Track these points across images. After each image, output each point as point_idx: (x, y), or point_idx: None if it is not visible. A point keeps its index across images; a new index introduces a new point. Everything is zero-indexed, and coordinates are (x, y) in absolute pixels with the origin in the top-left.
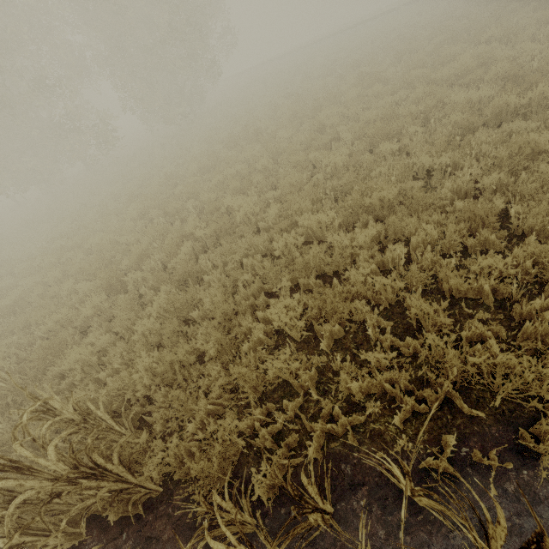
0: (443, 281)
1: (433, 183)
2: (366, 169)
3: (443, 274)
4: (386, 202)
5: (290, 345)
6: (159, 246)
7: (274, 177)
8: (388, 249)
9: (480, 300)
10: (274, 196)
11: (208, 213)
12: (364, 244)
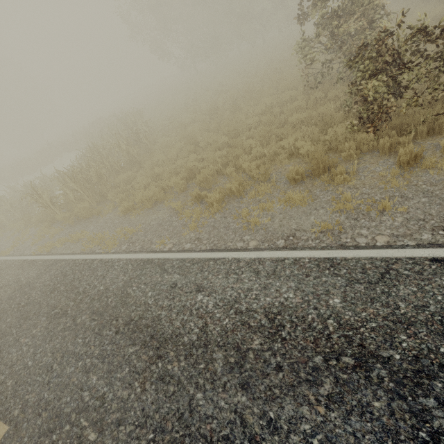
0: None
1: None
2: None
3: None
4: None
5: None
6: None
7: None
8: None
9: None
10: None
11: None
12: None
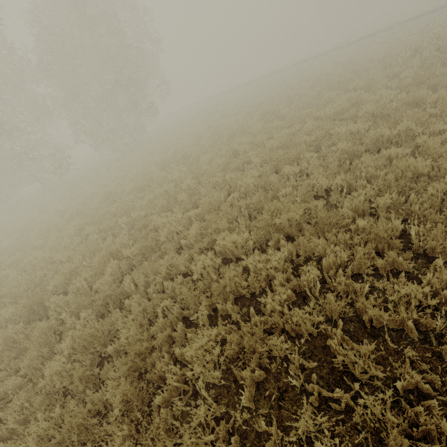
0: (361, 309)
1: (333, 200)
2: (274, 189)
3: (361, 303)
4: (294, 222)
5: (209, 390)
6: (89, 264)
7: (197, 195)
8: (301, 268)
9: (403, 332)
10: (196, 213)
11: (138, 229)
12: (279, 264)
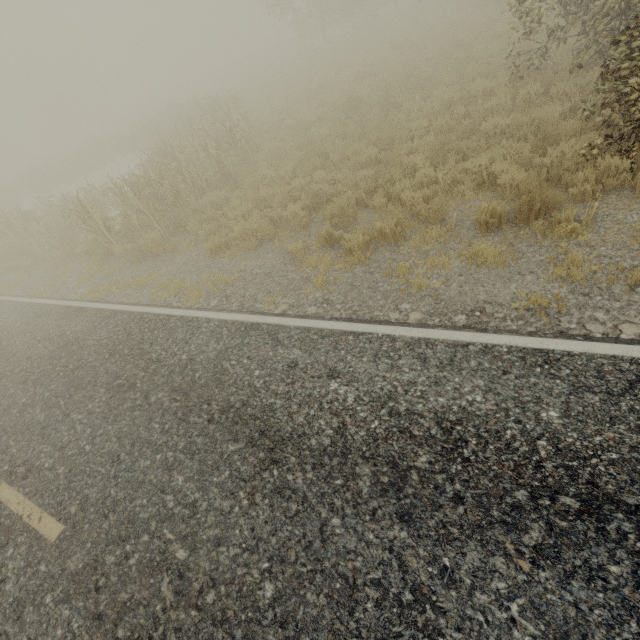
0: None
1: None
2: None
3: None
4: None
5: None
6: None
7: None
8: None
9: None
10: None
11: None
12: None
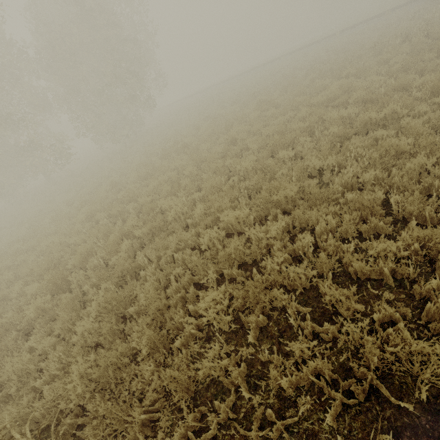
0: (347, 265)
1: (325, 179)
2: (271, 171)
3: (347, 259)
4: (290, 198)
5: (220, 336)
6: (103, 245)
7: (198, 181)
8: (296, 237)
9: (382, 281)
10: (199, 196)
11: (145, 213)
12: (277, 234)
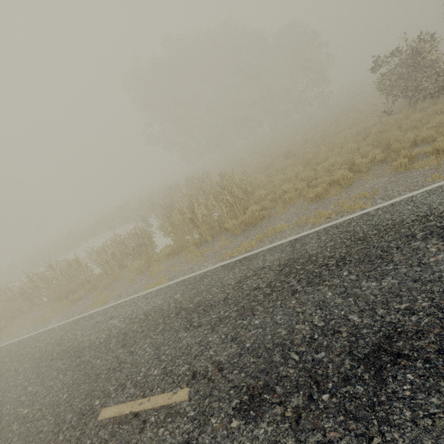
0: None
1: None
2: None
3: None
4: None
5: None
6: None
7: None
8: None
9: None
10: None
11: None
12: None
